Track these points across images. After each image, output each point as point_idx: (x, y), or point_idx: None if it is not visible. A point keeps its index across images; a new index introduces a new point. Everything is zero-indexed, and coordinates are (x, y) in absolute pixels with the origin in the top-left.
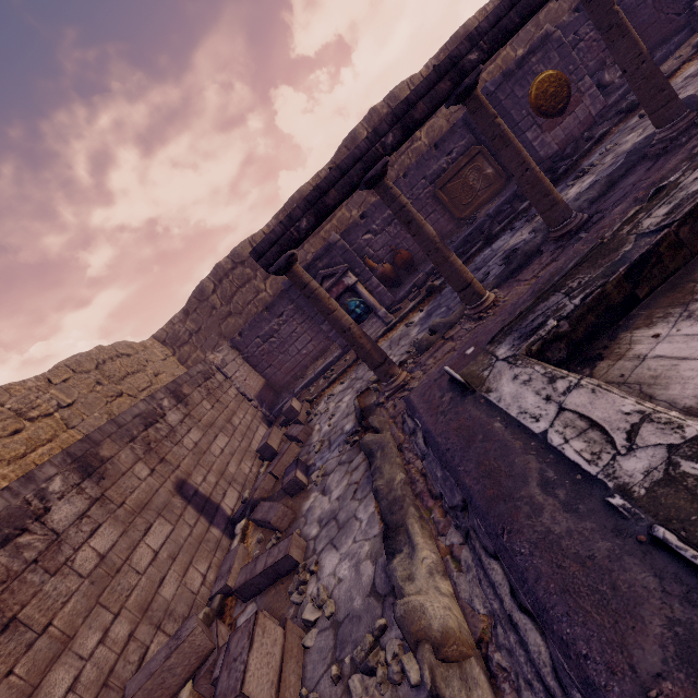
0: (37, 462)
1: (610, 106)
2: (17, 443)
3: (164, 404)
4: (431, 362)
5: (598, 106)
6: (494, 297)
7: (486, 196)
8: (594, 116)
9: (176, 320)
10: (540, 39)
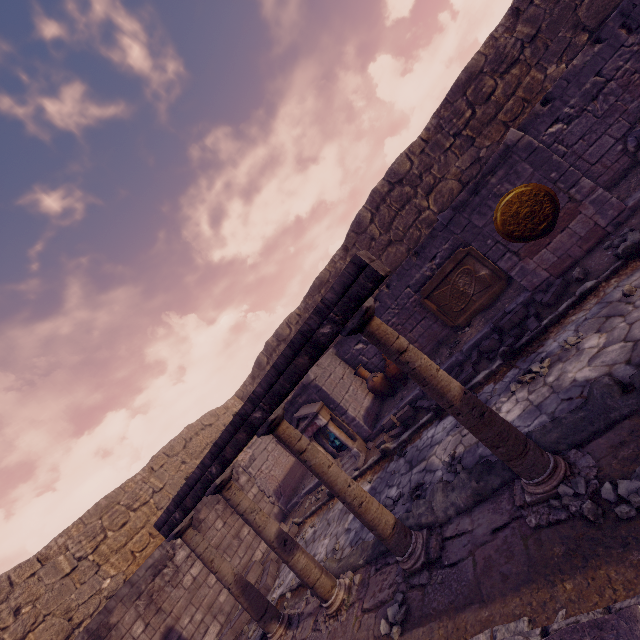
0: (132, 549)
1: (633, 207)
2: (122, 535)
3: (177, 541)
4: (297, 634)
5: (609, 212)
6: (338, 604)
7: (483, 301)
8: (605, 225)
9: (247, 383)
10: (498, 155)
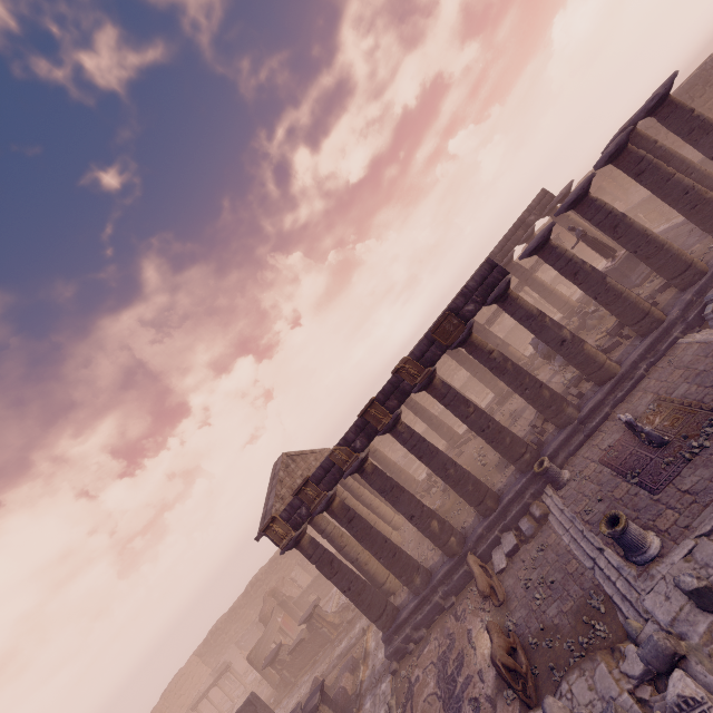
0: None
1: None
2: None
3: None
4: None
5: None
6: None
7: None
8: None
9: (201, 647)
10: None
